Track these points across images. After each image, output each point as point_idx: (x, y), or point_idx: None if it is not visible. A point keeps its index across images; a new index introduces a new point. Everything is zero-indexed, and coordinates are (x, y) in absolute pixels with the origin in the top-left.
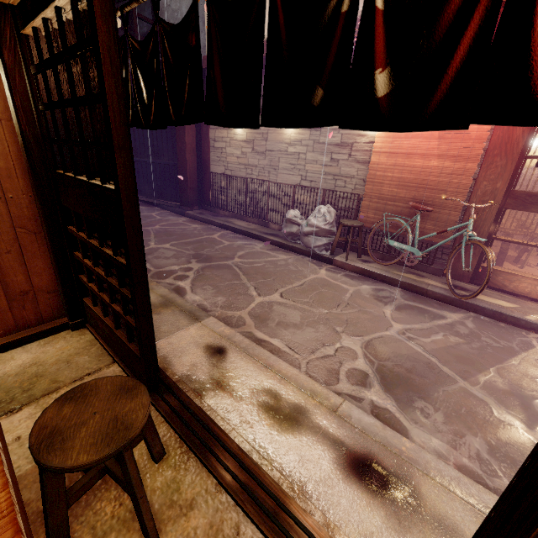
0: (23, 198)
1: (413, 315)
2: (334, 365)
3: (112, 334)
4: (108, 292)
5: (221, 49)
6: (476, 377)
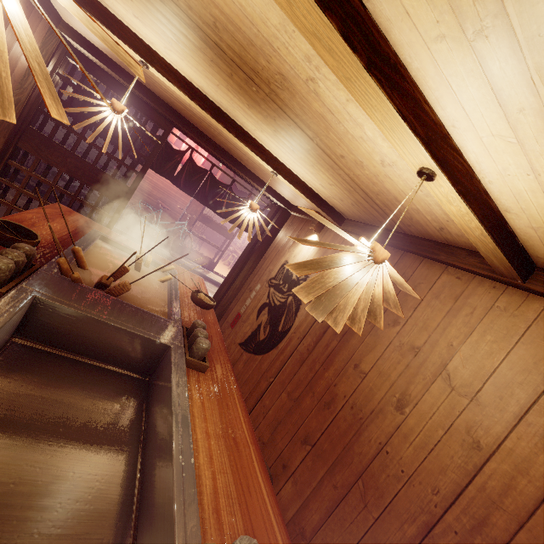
0: None
1: None
2: None
3: None
4: None
5: (189, 171)
6: None
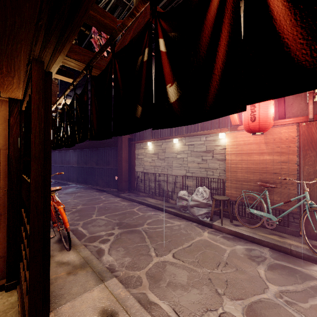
0: (0, 192)
1: (285, 275)
2: None
3: (23, 299)
4: (26, 260)
5: (95, 98)
6: None
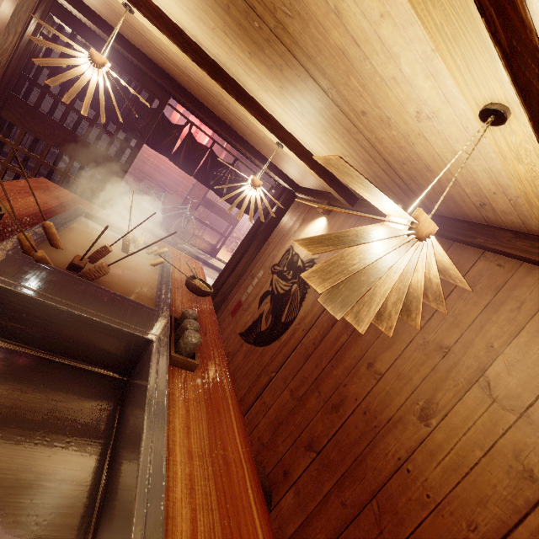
0: None
1: None
2: None
3: None
4: None
5: (188, 148)
6: None
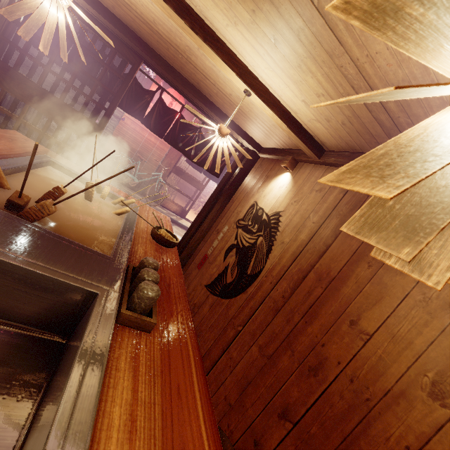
0: None
1: None
2: None
3: None
4: None
5: (159, 112)
6: None
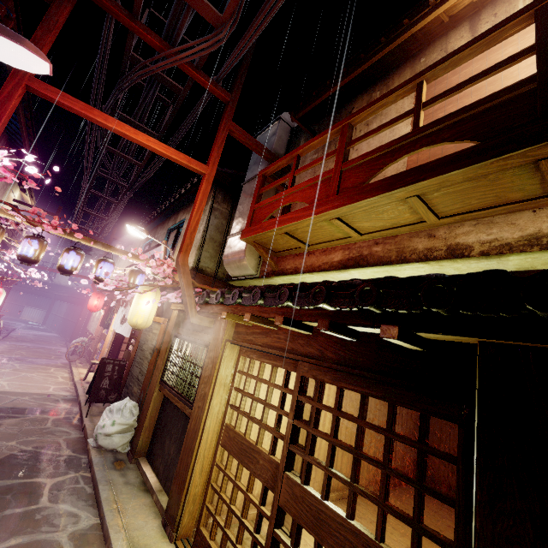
0: None
1: (49, 361)
2: (1, 354)
3: None
4: None
5: None
6: (25, 362)
